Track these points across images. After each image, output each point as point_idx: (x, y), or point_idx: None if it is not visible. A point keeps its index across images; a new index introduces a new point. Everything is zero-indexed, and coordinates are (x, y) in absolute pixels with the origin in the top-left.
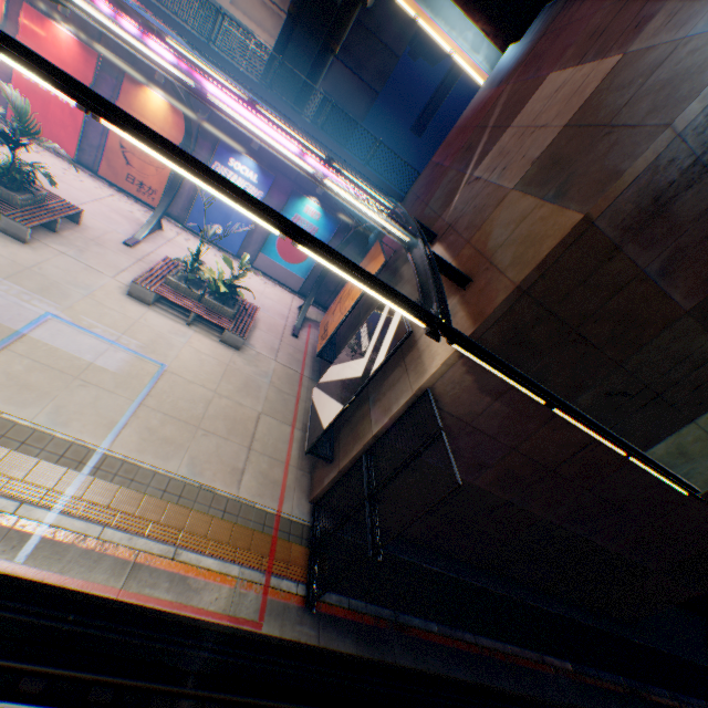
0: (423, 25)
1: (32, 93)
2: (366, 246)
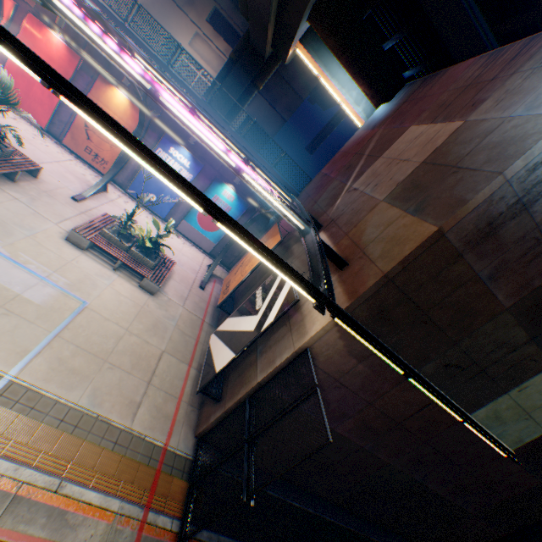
0: (323, 82)
1: (21, 75)
2: (267, 225)
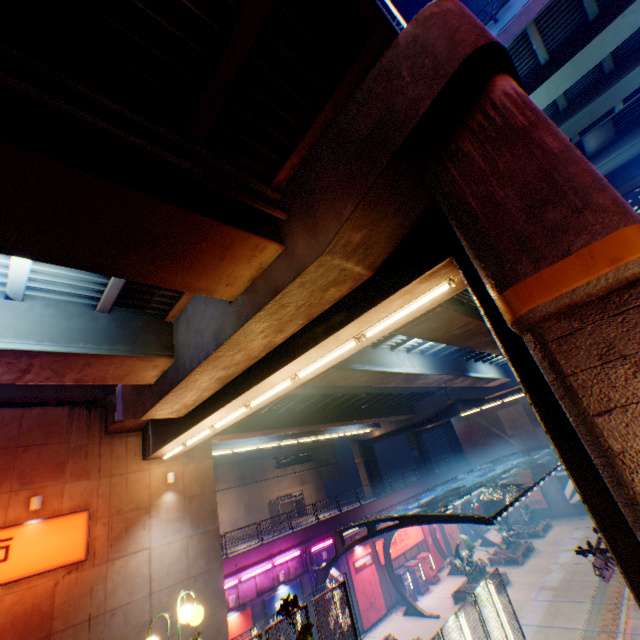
0: None
1: (432, 546)
2: None
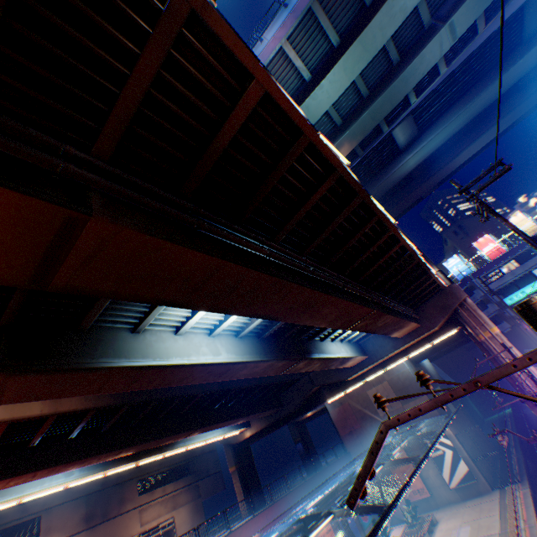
0: None
1: None
2: None
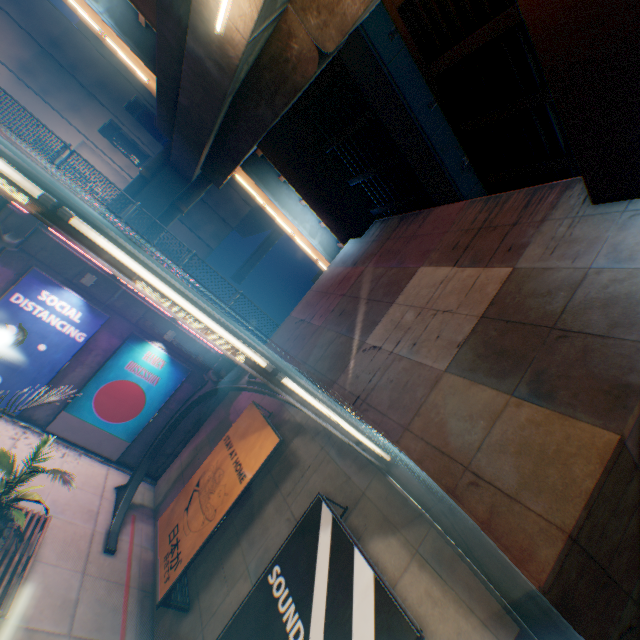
0: (270, 211)
1: None
2: (220, 395)
